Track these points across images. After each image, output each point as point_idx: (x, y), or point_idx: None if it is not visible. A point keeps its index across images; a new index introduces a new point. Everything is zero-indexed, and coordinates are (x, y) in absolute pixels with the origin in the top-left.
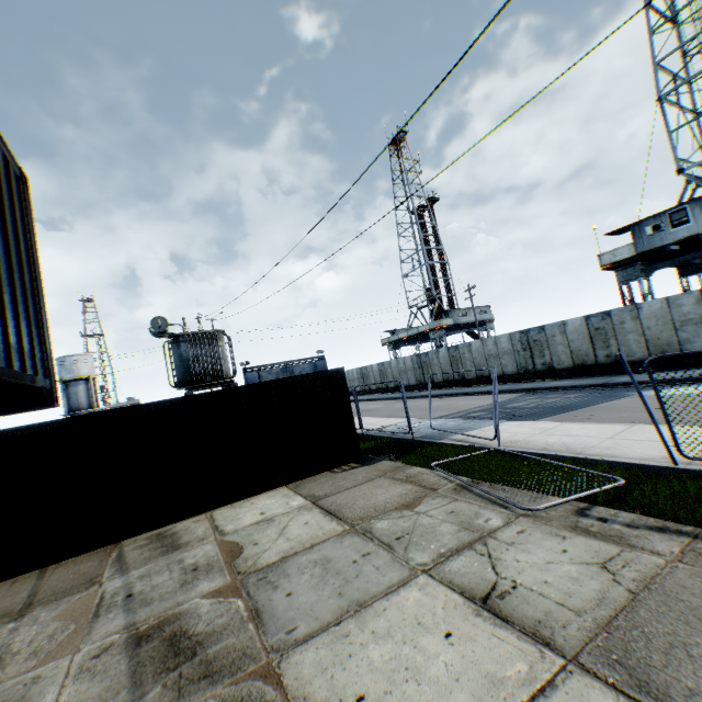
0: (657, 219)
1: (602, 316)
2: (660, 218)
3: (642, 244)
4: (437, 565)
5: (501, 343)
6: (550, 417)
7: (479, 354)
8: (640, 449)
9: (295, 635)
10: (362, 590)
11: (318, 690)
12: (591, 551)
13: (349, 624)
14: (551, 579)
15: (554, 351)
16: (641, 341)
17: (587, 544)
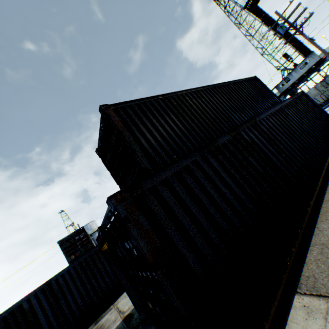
0: (281, 83)
1: None
2: (282, 82)
3: (280, 90)
4: None
5: None
6: None
7: None
8: None
9: None
10: None
11: None
12: None
13: None
14: None
15: None
16: None
17: None
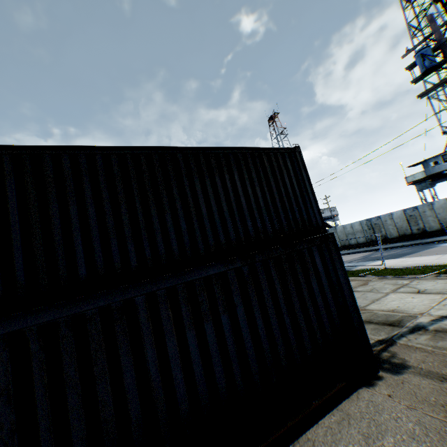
0: (435, 158)
1: (412, 209)
2: (437, 158)
3: (428, 171)
4: (393, 291)
5: (355, 227)
6: (399, 258)
7: (342, 233)
8: None
9: (362, 306)
10: (373, 298)
11: (383, 308)
12: (445, 281)
13: (377, 302)
14: (436, 287)
15: (387, 229)
16: (435, 220)
17: (443, 281)
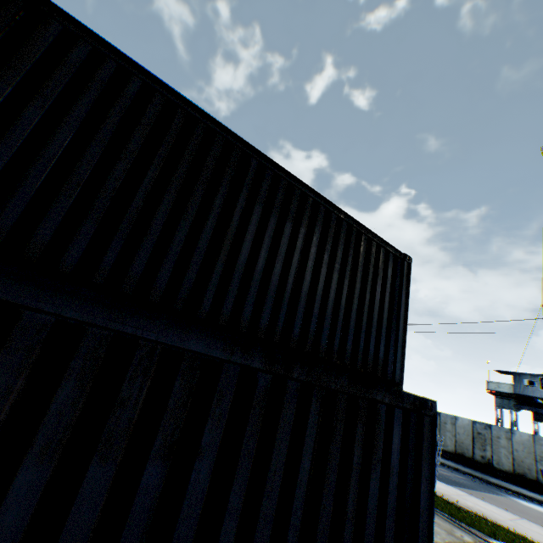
0: (532, 378)
1: (485, 426)
2: (534, 378)
3: (519, 388)
4: None
5: None
6: (452, 485)
7: None
8: (534, 534)
9: None
10: None
11: None
12: None
13: None
14: None
15: (443, 434)
16: (509, 457)
17: None
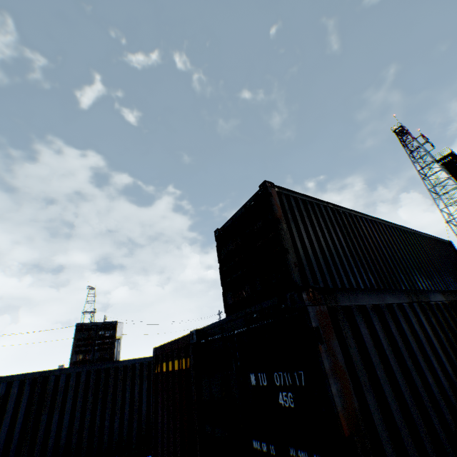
0: None
1: None
2: None
3: None
4: None
5: None
6: None
7: None
8: None
9: None
10: None
11: None
12: None
13: None
14: None
15: None
16: None
17: None
